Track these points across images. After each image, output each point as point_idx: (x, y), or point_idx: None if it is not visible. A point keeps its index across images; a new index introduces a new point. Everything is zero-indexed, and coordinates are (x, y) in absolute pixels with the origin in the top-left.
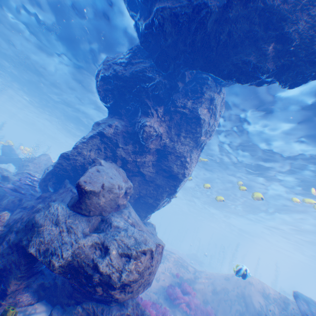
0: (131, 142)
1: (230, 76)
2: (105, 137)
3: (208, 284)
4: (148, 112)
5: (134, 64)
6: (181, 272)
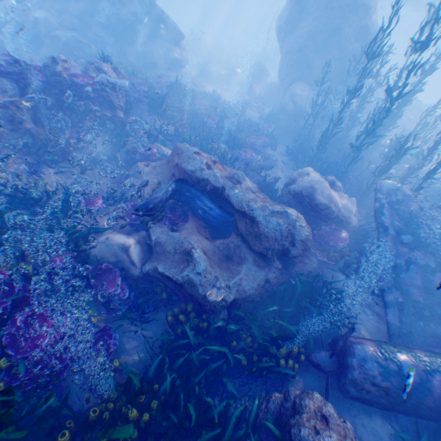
0: None
1: None
2: None
3: None
4: None
5: None
6: None
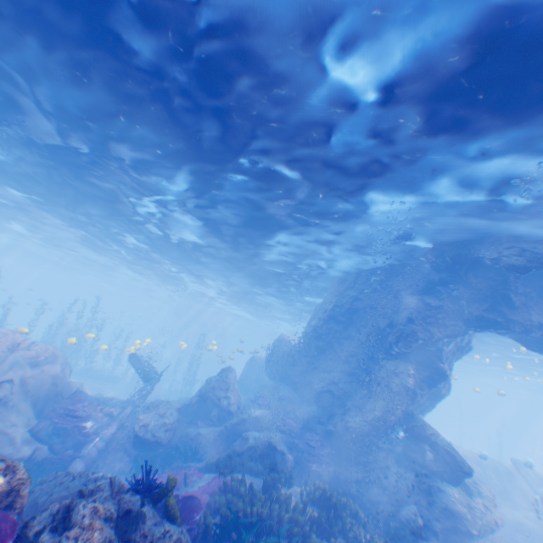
0: (425, 386)
1: (534, 350)
2: (408, 389)
3: None
4: (440, 355)
5: (447, 327)
6: None
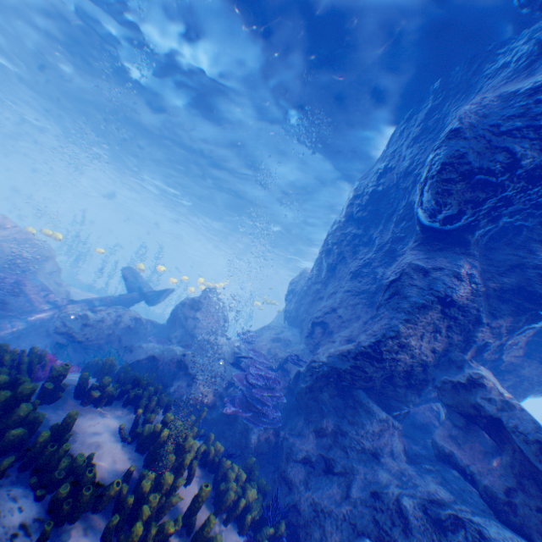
0: (508, 312)
1: None
2: (453, 305)
3: None
4: None
5: None
6: None
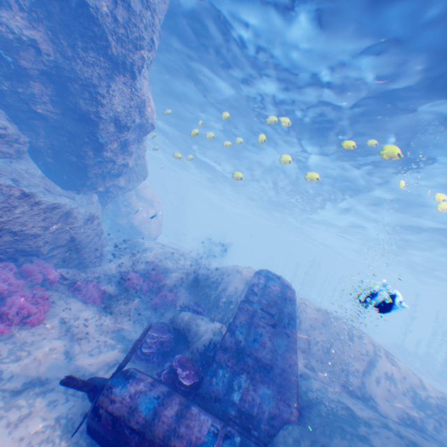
0: None
1: None
2: None
3: (191, 274)
4: (1, 1)
5: None
6: (163, 263)
